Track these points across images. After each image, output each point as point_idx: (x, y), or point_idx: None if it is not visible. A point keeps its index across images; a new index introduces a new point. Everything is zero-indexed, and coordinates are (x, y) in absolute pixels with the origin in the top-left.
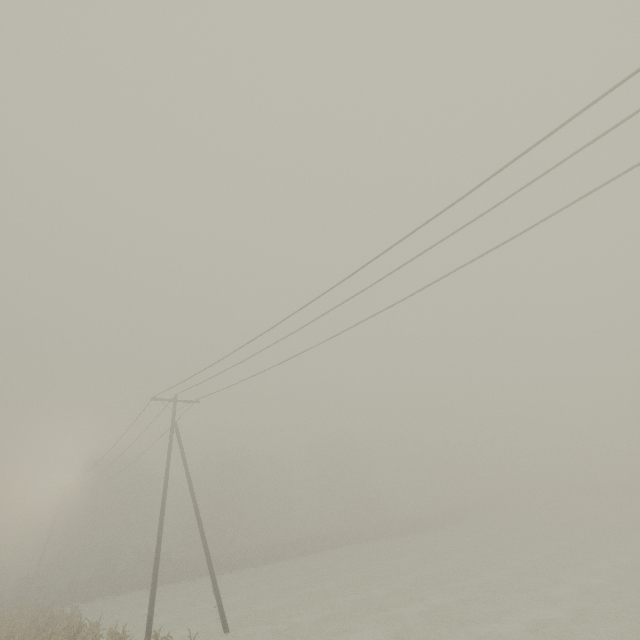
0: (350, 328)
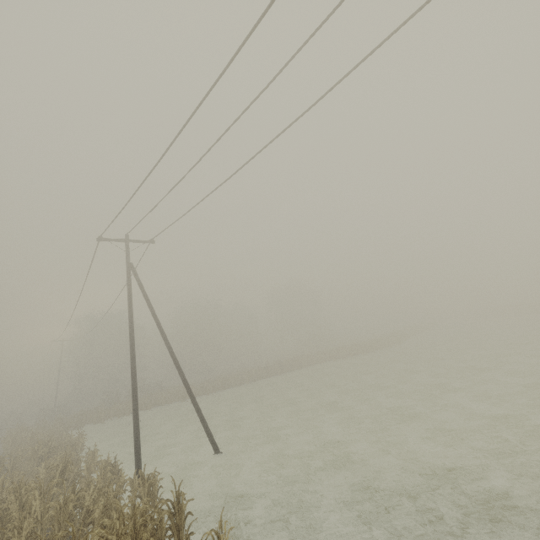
0: (361, 62)
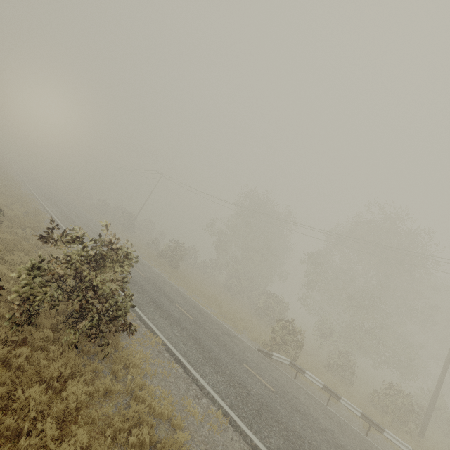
0: None
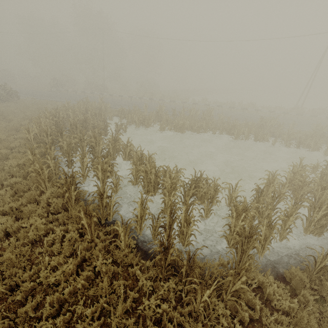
0: None
